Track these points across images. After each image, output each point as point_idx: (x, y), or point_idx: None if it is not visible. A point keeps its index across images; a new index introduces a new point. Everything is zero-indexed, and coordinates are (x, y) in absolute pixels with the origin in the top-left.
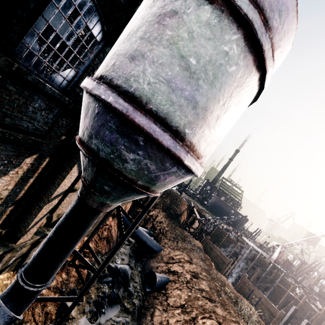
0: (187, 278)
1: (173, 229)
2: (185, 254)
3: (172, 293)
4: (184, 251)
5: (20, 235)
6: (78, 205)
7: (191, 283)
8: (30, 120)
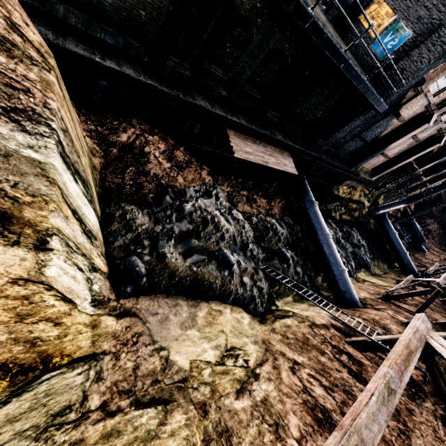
0: (442, 257)
1: (443, 238)
2: (445, 253)
3: (428, 256)
4: (445, 251)
5: (401, 188)
6: (440, 186)
7: (443, 259)
8: (442, 160)
